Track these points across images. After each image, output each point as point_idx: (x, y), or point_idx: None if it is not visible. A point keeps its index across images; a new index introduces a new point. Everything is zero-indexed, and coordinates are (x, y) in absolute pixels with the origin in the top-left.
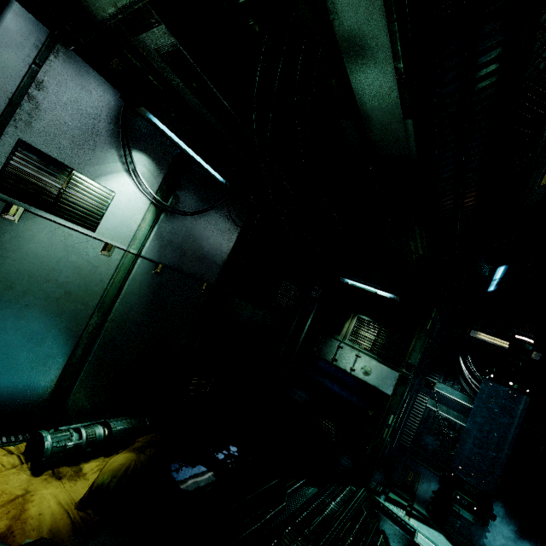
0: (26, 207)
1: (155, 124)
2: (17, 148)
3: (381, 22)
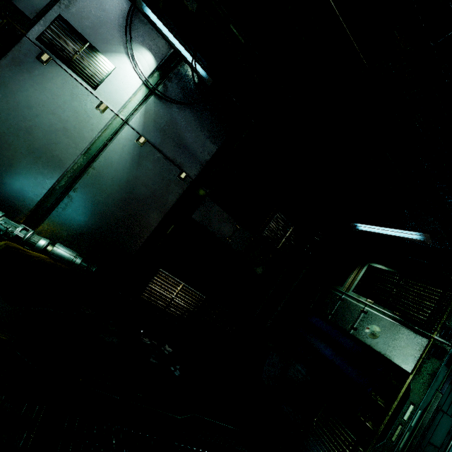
0: (53, 58)
1: (151, 20)
2: (57, 19)
3: None
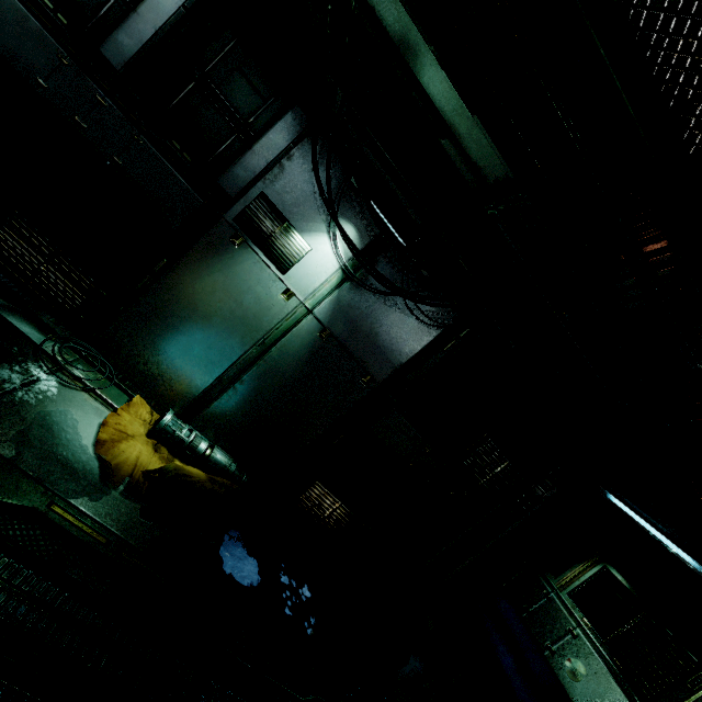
0: (247, 239)
1: None
2: (258, 197)
3: (405, 11)
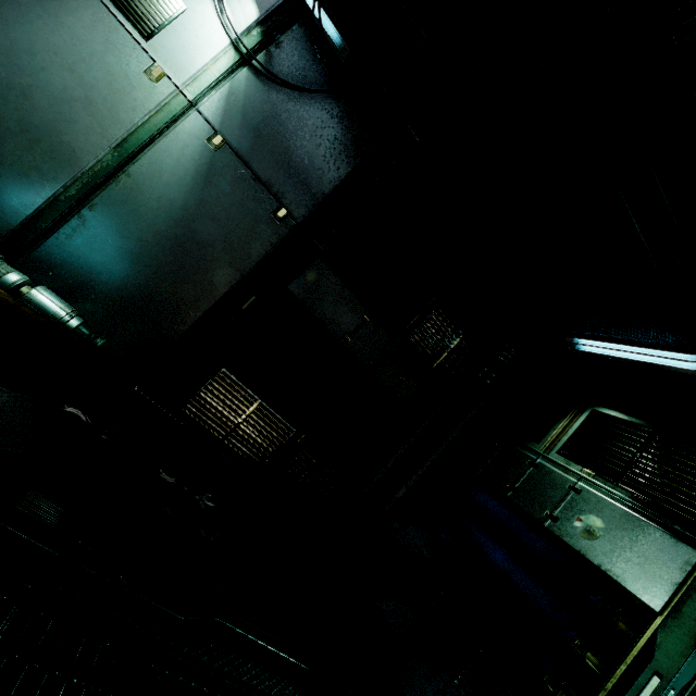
0: None
1: None
2: None
3: None
